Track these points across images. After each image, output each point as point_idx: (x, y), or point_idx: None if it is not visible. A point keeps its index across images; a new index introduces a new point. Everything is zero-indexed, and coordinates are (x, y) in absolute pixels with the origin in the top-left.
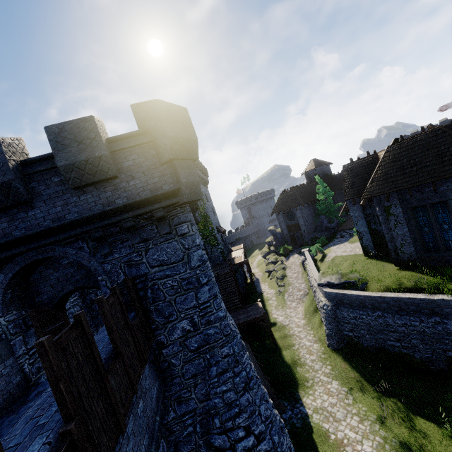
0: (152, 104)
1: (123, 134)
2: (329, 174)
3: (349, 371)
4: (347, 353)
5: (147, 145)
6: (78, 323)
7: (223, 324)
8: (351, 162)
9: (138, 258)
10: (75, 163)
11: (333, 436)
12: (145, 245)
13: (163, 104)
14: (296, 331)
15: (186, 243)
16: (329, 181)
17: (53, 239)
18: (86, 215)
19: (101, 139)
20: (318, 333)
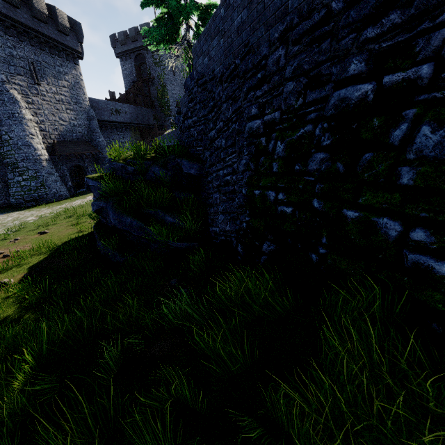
0: None
1: None
2: None
3: None
4: None
5: None
6: None
7: None
8: None
9: None
10: None
11: None
12: None
13: None
14: None
15: None
16: None
17: None
18: None
19: None
20: None
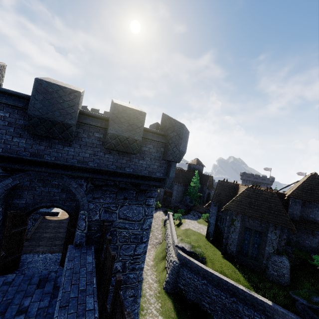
0: (179, 125)
1: (152, 129)
2: (201, 172)
3: (172, 312)
4: (174, 298)
5: (162, 143)
6: (118, 286)
7: (140, 273)
8: (224, 180)
9: (114, 208)
10: (120, 136)
11: None
12: (123, 201)
13: (185, 129)
14: (145, 268)
15: (147, 211)
16: (199, 176)
17: (70, 173)
18: (103, 169)
19: (143, 130)
20: (160, 276)
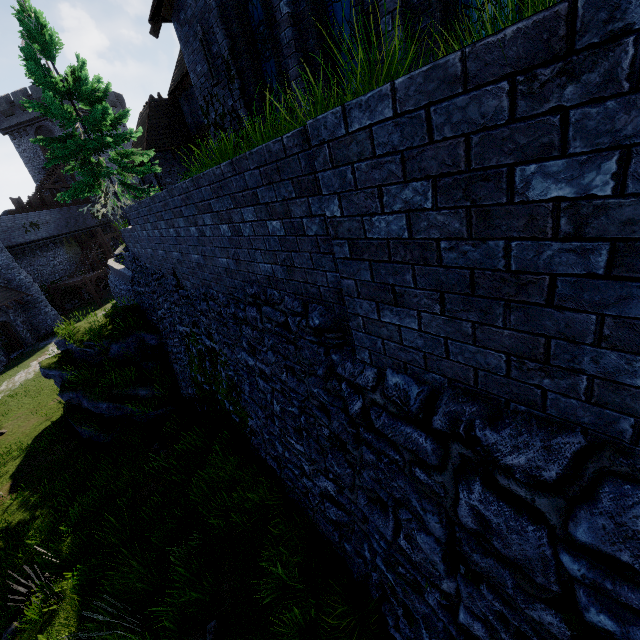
0: None
1: None
2: None
3: None
4: None
5: None
6: None
7: None
8: None
9: None
10: None
11: (46, 352)
12: None
13: None
14: None
15: None
16: None
17: None
18: None
19: None
20: None
